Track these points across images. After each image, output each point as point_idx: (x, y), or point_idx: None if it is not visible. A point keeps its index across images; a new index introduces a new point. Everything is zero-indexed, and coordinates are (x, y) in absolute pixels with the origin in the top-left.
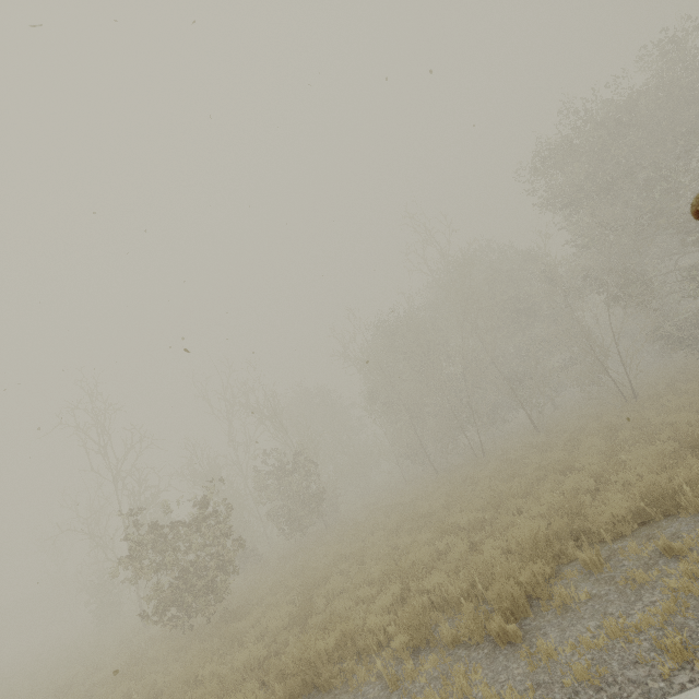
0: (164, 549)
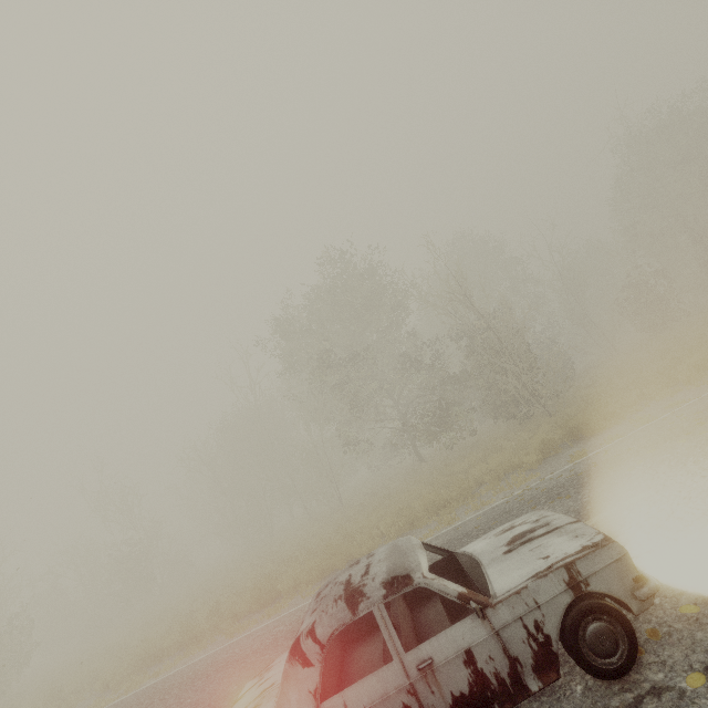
0: None
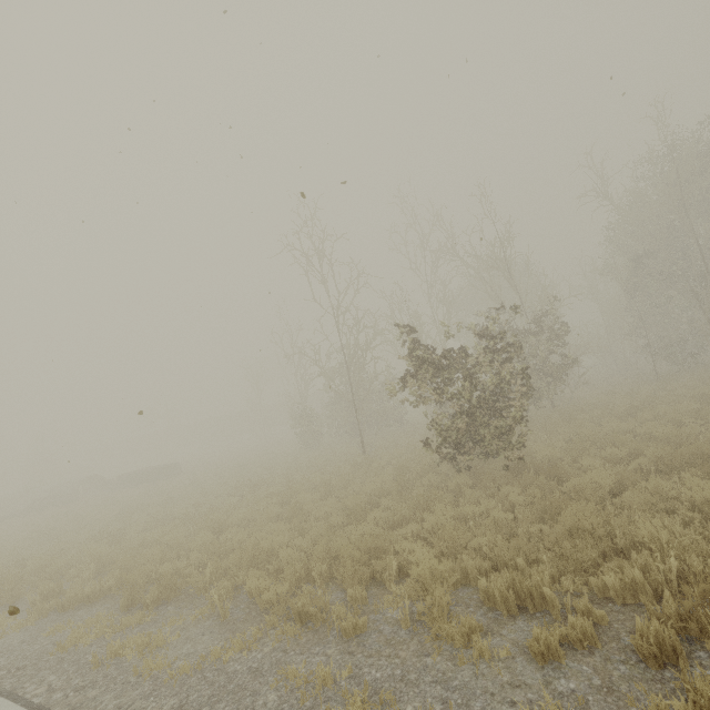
0: (448, 377)
